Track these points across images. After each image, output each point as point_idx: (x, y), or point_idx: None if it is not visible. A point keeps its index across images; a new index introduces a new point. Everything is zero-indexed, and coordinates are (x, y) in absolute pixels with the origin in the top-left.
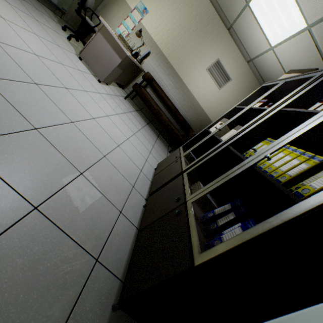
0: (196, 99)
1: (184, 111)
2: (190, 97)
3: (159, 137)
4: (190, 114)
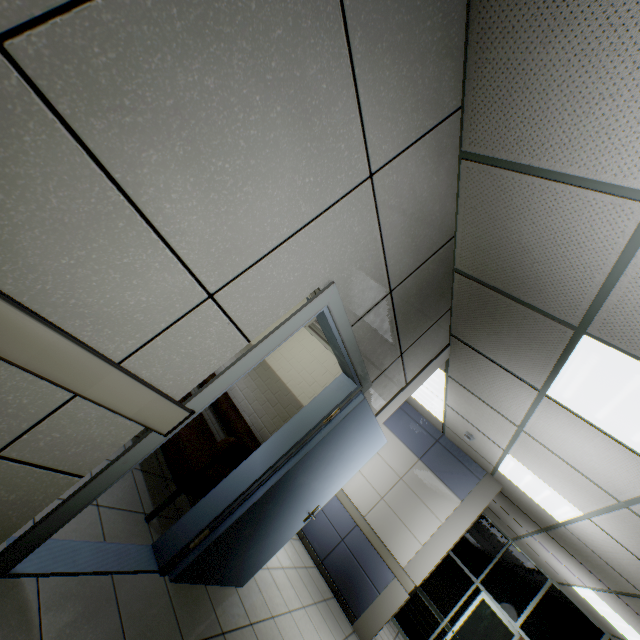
0: (284, 382)
1: (257, 413)
2: (272, 380)
3: (154, 476)
4: (268, 420)
